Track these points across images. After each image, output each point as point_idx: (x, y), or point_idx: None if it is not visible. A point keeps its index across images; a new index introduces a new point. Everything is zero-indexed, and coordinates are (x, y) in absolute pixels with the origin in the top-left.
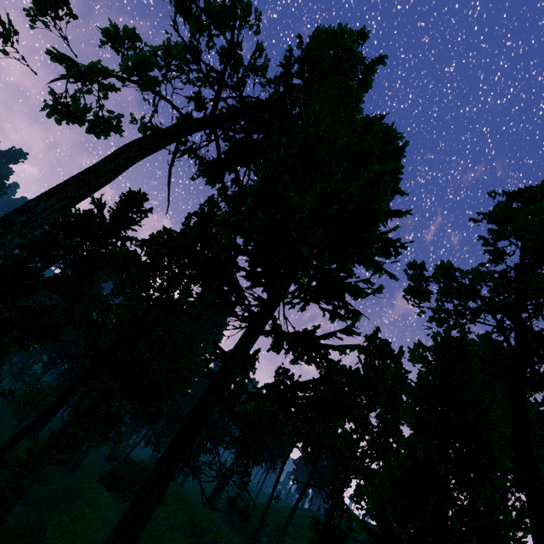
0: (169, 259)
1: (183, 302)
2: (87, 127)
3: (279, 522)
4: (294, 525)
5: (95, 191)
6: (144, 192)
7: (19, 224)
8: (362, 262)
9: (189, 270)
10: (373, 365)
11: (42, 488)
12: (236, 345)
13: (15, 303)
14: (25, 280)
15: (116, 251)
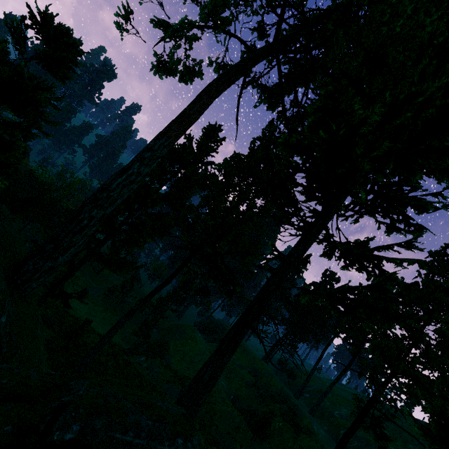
0: (238, 178)
1: (250, 212)
2: (178, 78)
3: (320, 387)
4: (333, 393)
5: (188, 129)
6: (219, 124)
7: (146, 159)
8: (433, 173)
9: (254, 187)
10: (436, 281)
11: (165, 322)
12: (292, 249)
13: (147, 211)
14: (151, 196)
15: (202, 173)
